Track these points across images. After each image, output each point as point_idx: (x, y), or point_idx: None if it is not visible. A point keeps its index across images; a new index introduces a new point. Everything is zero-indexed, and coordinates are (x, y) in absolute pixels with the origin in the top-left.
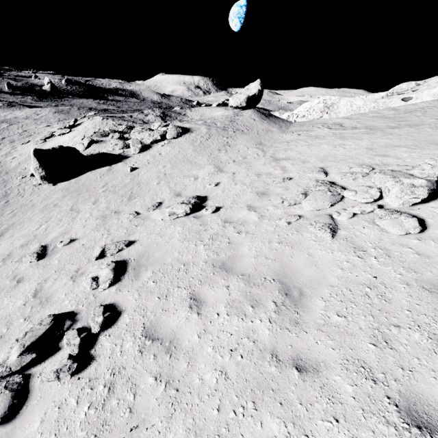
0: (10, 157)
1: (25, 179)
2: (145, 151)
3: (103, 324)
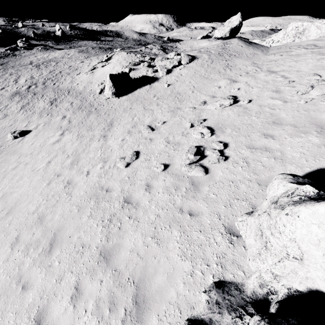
0: (75, 83)
1: (96, 96)
2: (169, 74)
3: (224, 146)
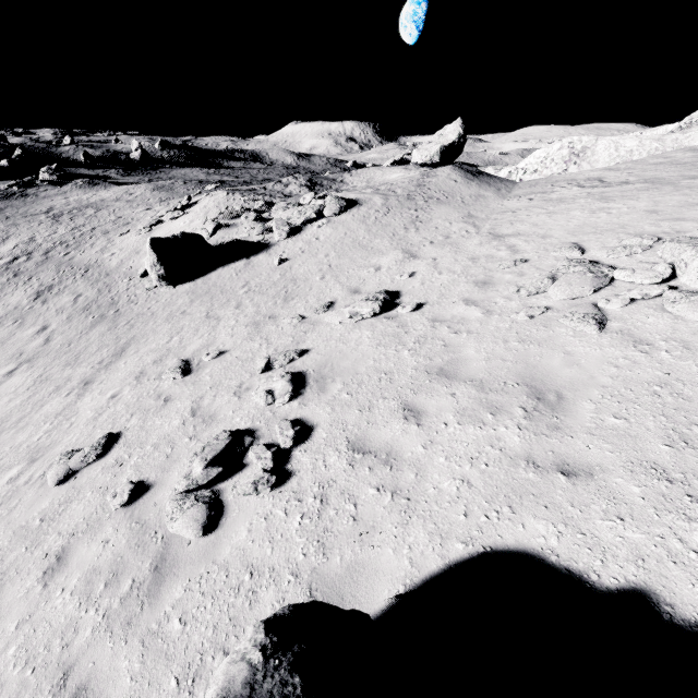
0: (108, 253)
1: (134, 282)
2: (294, 236)
3: (295, 439)
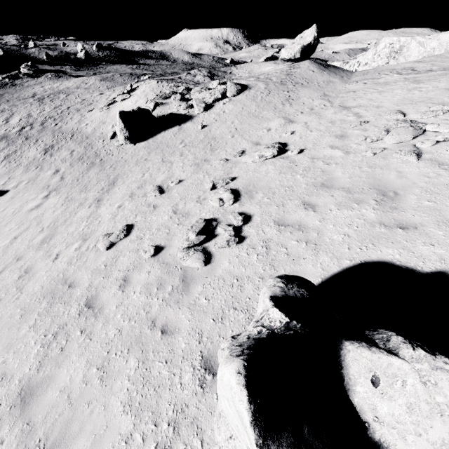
0: (83, 124)
1: (106, 142)
2: (208, 110)
3: (243, 221)
